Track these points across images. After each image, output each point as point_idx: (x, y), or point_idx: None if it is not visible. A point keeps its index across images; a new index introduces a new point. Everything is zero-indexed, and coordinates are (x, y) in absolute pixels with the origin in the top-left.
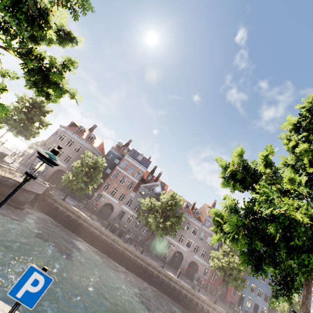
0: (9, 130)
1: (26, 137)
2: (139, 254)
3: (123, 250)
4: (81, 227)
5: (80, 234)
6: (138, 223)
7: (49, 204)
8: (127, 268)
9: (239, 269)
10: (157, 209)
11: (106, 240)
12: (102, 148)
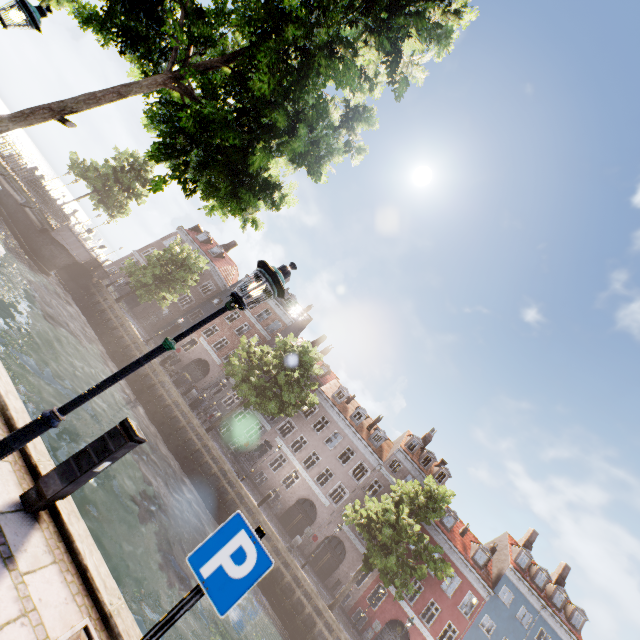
0: (90, 194)
1: (108, 209)
2: (198, 425)
3: (173, 405)
4: (121, 345)
5: (116, 356)
6: (225, 380)
7: (92, 297)
8: (167, 440)
9: (401, 530)
10: (269, 366)
11: (151, 380)
12: (229, 274)
